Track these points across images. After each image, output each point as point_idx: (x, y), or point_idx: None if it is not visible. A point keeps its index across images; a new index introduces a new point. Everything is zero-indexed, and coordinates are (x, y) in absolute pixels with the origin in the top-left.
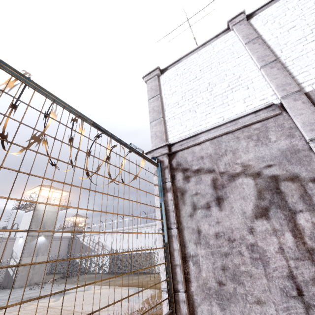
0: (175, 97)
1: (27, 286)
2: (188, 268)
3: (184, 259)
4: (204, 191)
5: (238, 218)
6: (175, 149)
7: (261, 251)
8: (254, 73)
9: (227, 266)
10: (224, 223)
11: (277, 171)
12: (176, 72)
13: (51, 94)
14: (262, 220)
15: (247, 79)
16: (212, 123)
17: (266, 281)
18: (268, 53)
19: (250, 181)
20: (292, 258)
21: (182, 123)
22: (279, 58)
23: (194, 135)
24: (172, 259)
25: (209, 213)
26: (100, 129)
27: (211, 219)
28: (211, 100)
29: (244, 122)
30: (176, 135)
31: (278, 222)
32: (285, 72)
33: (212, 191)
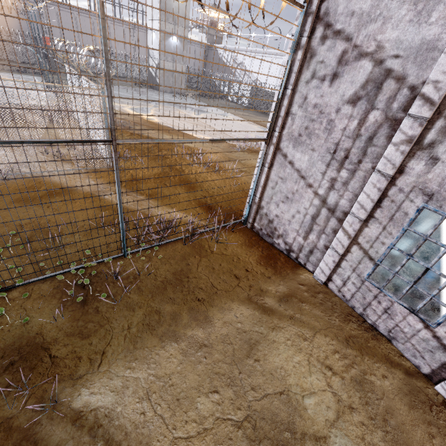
0: None
1: (170, 93)
2: (287, 121)
3: (287, 114)
4: (329, 62)
5: (336, 98)
6: None
7: (333, 126)
8: None
9: (309, 127)
10: (325, 98)
11: (397, 65)
12: None
13: None
14: (349, 106)
15: None
16: None
17: (323, 142)
18: None
19: (369, 68)
20: (346, 136)
21: None
22: None
23: None
24: (279, 111)
25: (320, 86)
26: None
27: (319, 92)
28: None
29: None
30: None
31: (357, 112)
32: None
33: (335, 64)
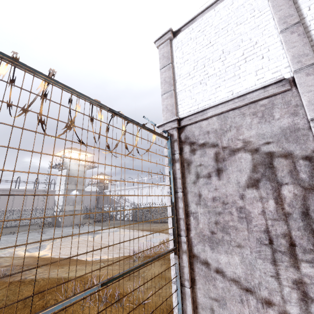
0: (187, 67)
1: (70, 226)
2: (189, 221)
3: (187, 215)
4: (206, 163)
5: (233, 187)
6: (184, 124)
7: (247, 212)
8: (273, 39)
9: (219, 221)
10: (220, 190)
11: (274, 148)
12: (189, 35)
13: (74, 90)
14: (252, 189)
15: (263, 46)
16: (221, 98)
17: (247, 233)
18: (293, 12)
19: (248, 156)
20: (271, 218)
21: (192, 96)
22: (304, 18)
23: (202, 110)
24: (177, 214)
25: (209, 182)
26: (115, 113)
27: (210, 186)
28: (223, 71)
29: (251, 98)
30: (186, 109)
31: (265, 192)
32: (305, 39)
33: (214, 163)
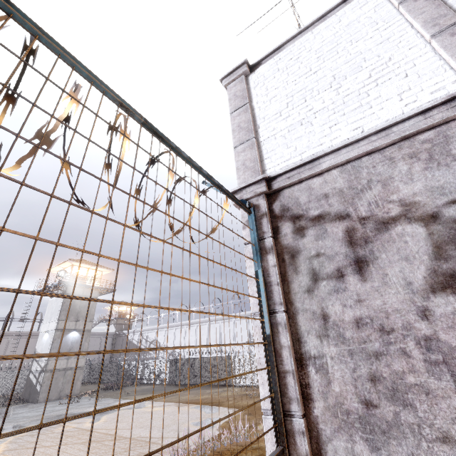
0: (275, 105)
1: (56, 399)
2: (307, 377)
3: (300, 362)
4: (331, 250)
5: (398, 293)
6: (278, 186)
7: (446, 349)
8: (418, 50)
9: (379, 375)
10: (370, 301)
11: None
12: (276, 66)
13: (67, 53)
14: (445, 296)
15: (404, 61)
16: (342, 139)
17: None
18: (445, 11)
19: (419, 230)
20: None
21: (288, 144)
22: None
23: (310, 160)
24: (278, 361)
25: (342, 286)
26: (156, 135)
27: (346, 296)
28: (339, 103)
29: (403, 131)
30: (279, 163)
31: None
32: None
33: (346, 249)
